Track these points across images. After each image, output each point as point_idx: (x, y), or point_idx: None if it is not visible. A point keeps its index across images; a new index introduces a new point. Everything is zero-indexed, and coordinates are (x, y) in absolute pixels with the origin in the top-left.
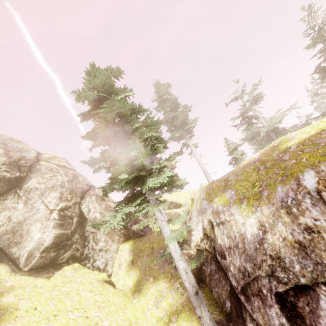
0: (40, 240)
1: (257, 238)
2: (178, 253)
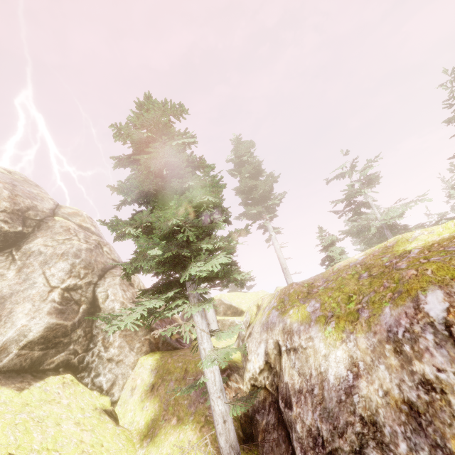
0: (24, 328)
1: (345, 383)
2: (217, 386)
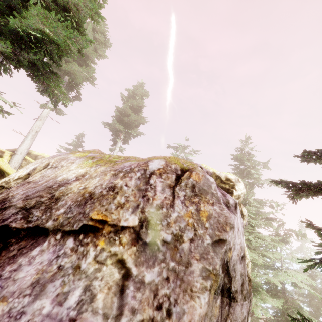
0: None
1: (65, 181)
2: None
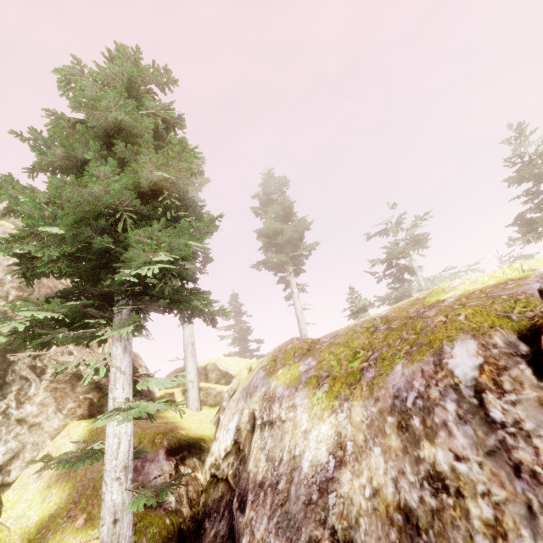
0: None
1: (322, 474)
2: (119, 460)
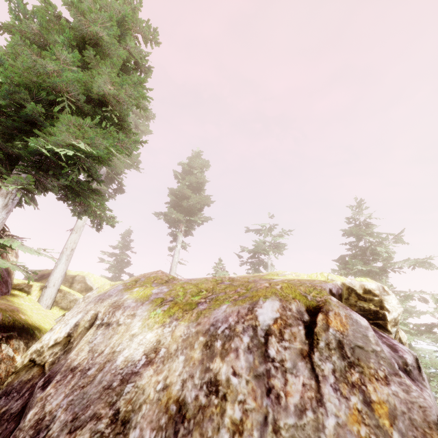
0: None
1: (130, 368)
2: None
